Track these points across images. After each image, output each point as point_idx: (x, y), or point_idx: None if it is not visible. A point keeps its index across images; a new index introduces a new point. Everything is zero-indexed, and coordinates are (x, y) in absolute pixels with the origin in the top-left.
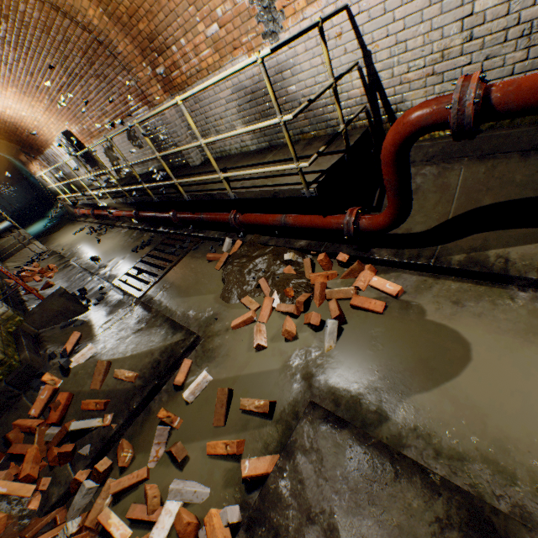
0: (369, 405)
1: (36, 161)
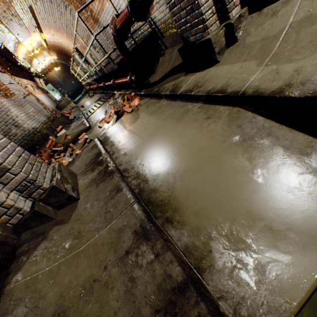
0: (109, 137)
1: (74, 64)
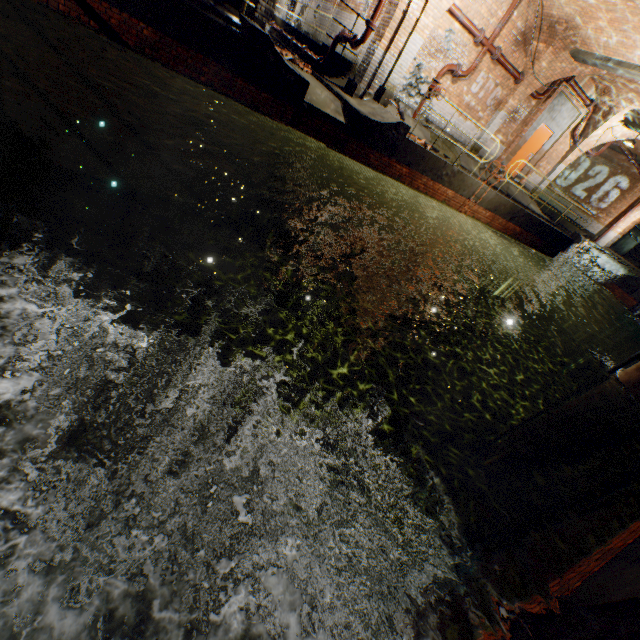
0: None
1: None
